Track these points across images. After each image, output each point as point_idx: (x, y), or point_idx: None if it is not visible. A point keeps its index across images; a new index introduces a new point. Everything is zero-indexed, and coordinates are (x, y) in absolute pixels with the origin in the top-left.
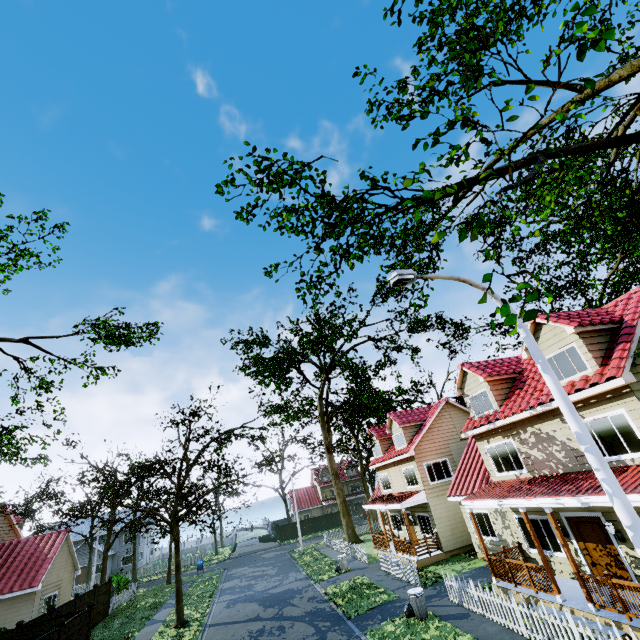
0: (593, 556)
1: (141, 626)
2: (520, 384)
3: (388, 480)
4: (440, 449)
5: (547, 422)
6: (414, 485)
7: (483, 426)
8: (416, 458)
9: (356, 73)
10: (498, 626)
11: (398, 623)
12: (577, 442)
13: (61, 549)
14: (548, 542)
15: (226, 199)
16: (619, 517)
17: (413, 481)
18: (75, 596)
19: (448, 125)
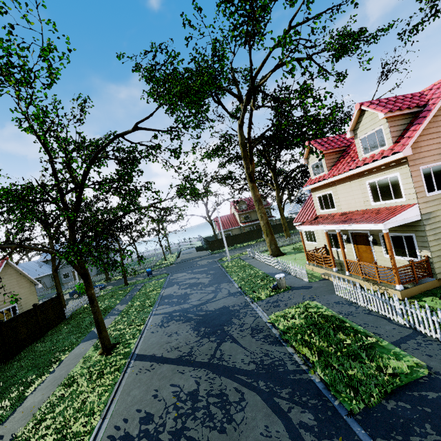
0: None
1: (77, 342)
2: None
3: (331, 199)
4: None
5: None
6: (390, 200)
7: None
8: (410, 160)
9: None
10: None
11: None
12: None
13: (5, 273)
14: None
15: None
16: None
17: (389, 195)
18: None
19: None
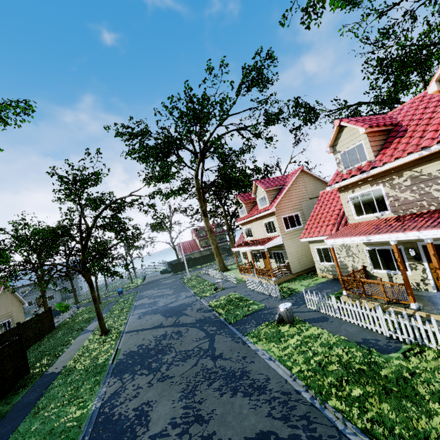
0: None
1: (77, 335)
2: (399, 133)
3: (251, 231)
4: (294, 206)
5: (434, 163)
6: (272, 233)
7: (354, 177)
8: (276, 213)
9: None
10: (356, 327)
11: (271, 327)
12: None
13: (3, 293)
14: (395, 265)
15: None
16: None
17: (272, 230)
18: (17, 324)
19: None
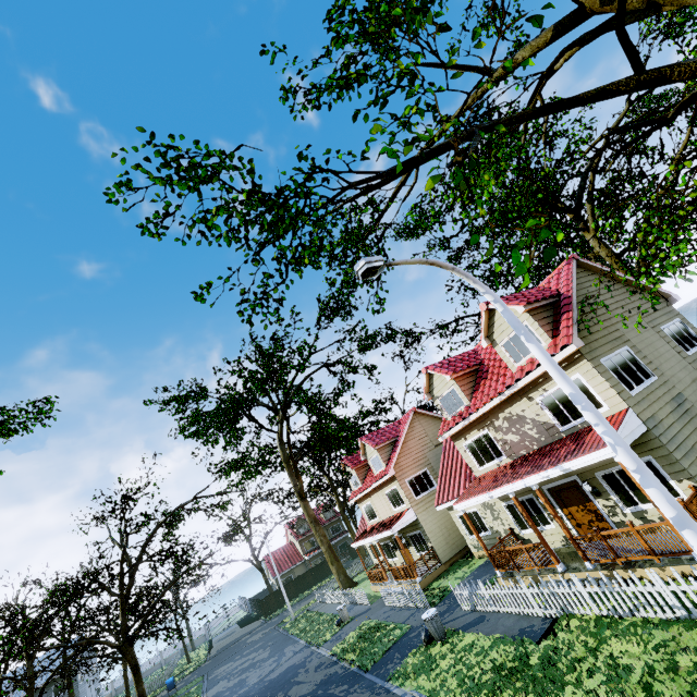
0: (577, 518)
1: None
2: (483, 374)
3: (372, 509)
4: (418, 461)
5: (516, 404)
6: (400, 506)
7: (458, 424)
8: (397, 477)
9: (263, 51)
10: (514, 616)
11: (419, 654)
12: (545, 415)
13: None
14: (537, 519)
15: (123, 208)
16: (624, 464)
17: (399, 502)
18: None
19: (398, 77)
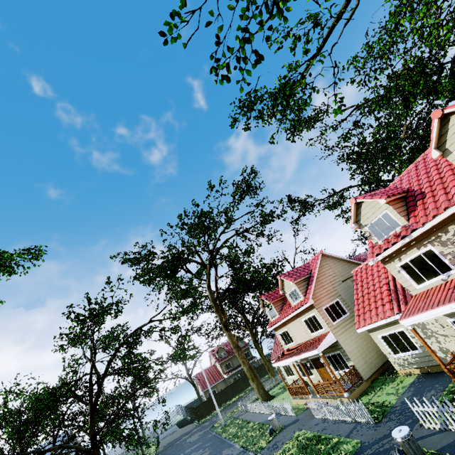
0: None
1: None
2: (418, 196)
3: (289, 335)
4: (330, 293)
5: None
6: (318, 330)
7: (396, 244)
8: (315, 305)
9: None
10: None
11: None
12: None
13: None
14: None
15: None
16: None
17: (316, 327)
18: None
19: None
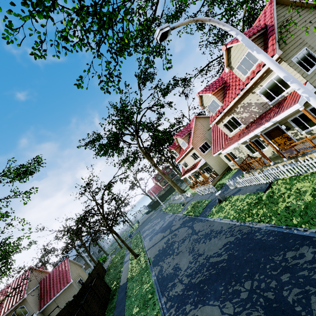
0: (278, 142)
1: (122, 266)
2: (227, 88)
3: (186, 163)
4: (202, 139)
5: (246, 98)
6: (197, 158)
7: (218, 116)
8: (194, 148)
9: None
10: (253, 186)
11: (217, 207)
12: (261, 99)
13: (70, 265)
14: (259, 147)
15: (17, 45)
16: (313, 105)
17: (196, 157)
18: (89, 274)
19: None
